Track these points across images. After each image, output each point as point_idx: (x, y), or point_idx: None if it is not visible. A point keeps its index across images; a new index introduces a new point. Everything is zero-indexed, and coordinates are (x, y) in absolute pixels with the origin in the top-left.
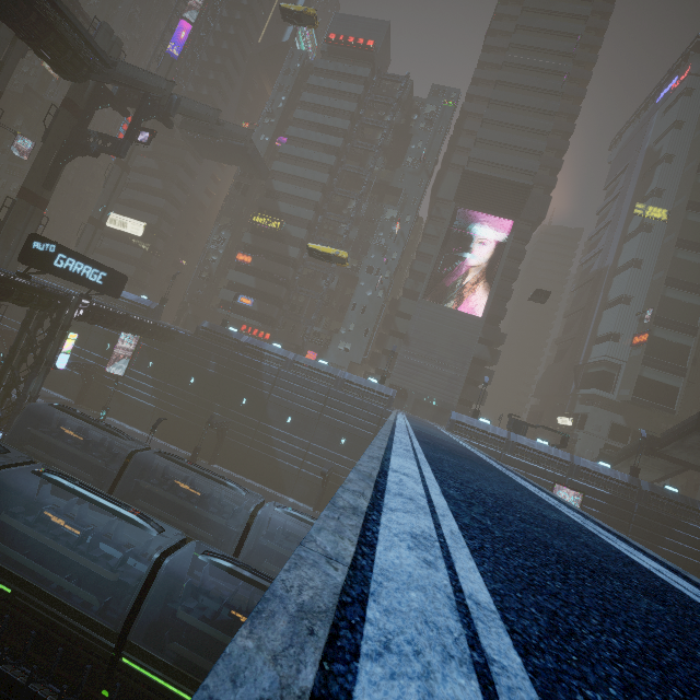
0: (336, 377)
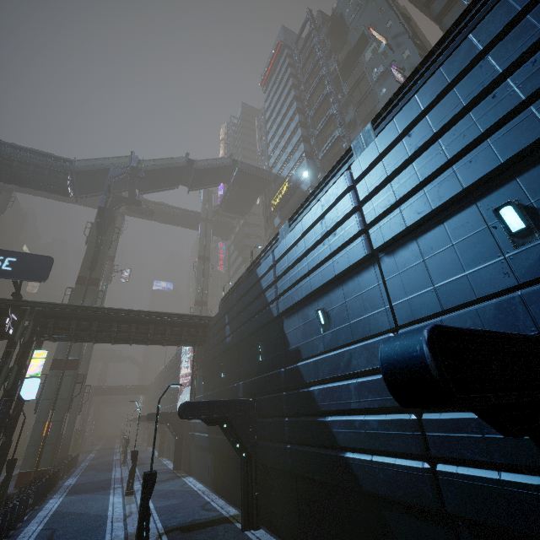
0: (350, 147)
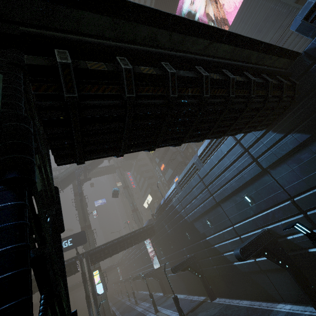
0: (194, 163)
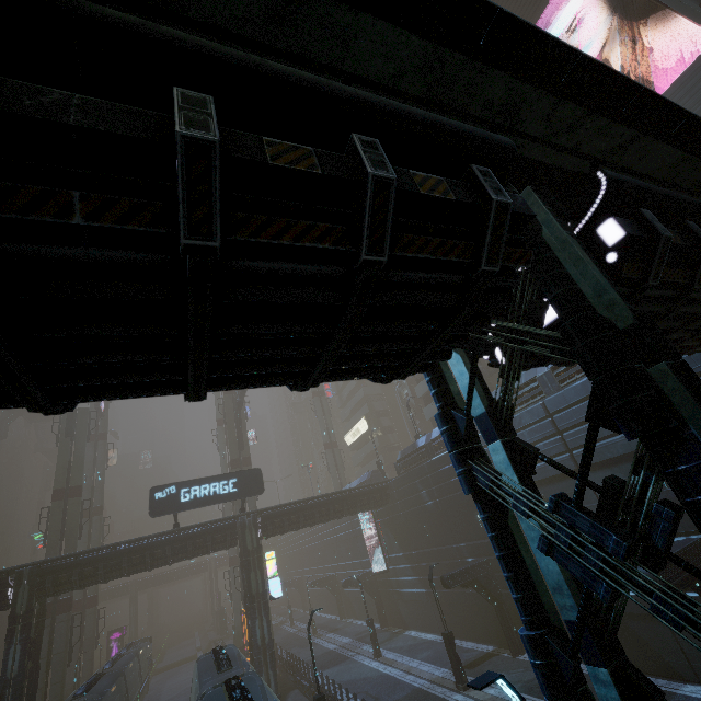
0: (535, 380)
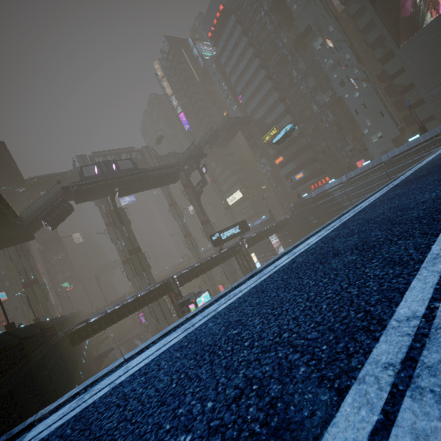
0: (382, 163)
